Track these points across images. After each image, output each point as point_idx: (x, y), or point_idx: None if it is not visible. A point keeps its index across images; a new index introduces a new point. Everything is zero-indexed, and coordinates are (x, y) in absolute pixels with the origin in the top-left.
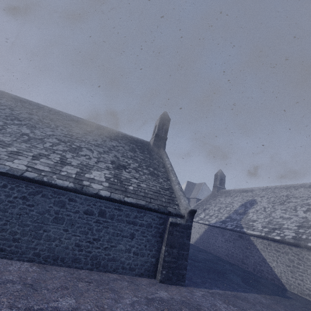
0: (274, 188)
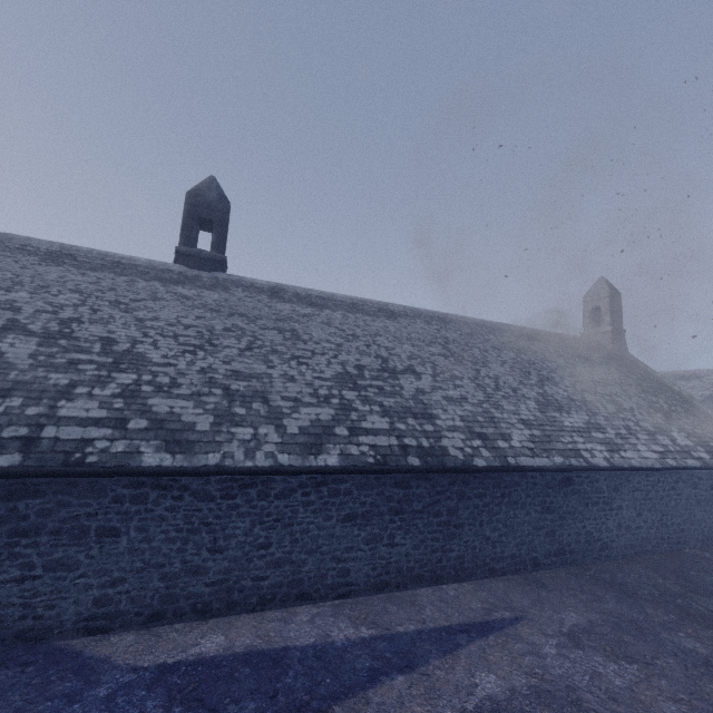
0: None
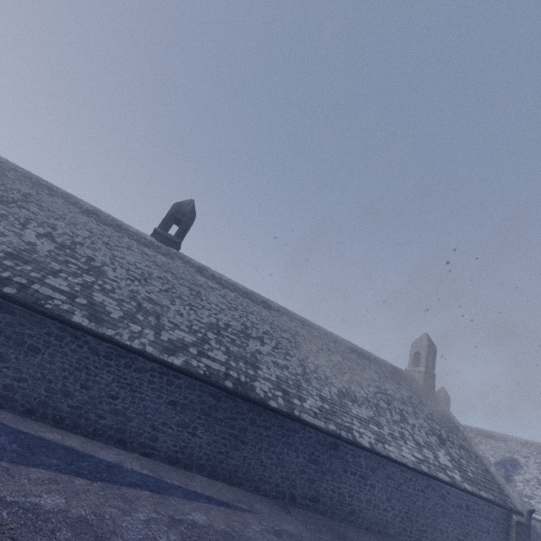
0: (539, 446)
